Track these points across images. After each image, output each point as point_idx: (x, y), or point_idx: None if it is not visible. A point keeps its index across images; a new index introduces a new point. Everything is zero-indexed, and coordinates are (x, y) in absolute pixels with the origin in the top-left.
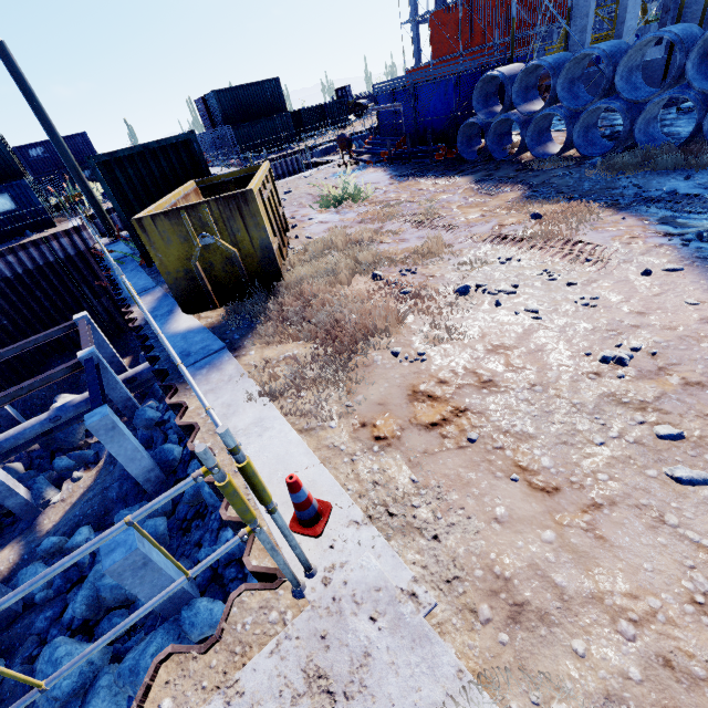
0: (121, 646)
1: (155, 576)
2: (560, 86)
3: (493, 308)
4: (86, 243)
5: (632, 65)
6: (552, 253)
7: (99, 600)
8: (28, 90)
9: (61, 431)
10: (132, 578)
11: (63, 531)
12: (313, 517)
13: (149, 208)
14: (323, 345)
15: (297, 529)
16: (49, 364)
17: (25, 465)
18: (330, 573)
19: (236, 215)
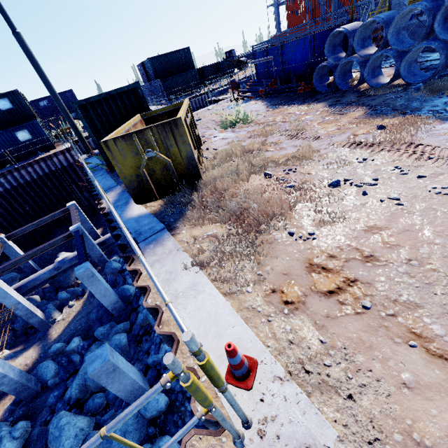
0: (100, 418)
1: (121, 377)
2: (390, 35)
3: (361, 196)
4: (74, 158)
5: (446, 15)
6: (399, 154)
7: (86, 386)
8: (35, 62)
9: (61, 276)
10: (106, 378)
11: (64, 339)
12: (245, 373)
13: (112, 134)
14: (234, 226)
15: (231, 382)
16: (53, 233)
17: (41, 296)
18: (263, 426)
19: (169, 135)
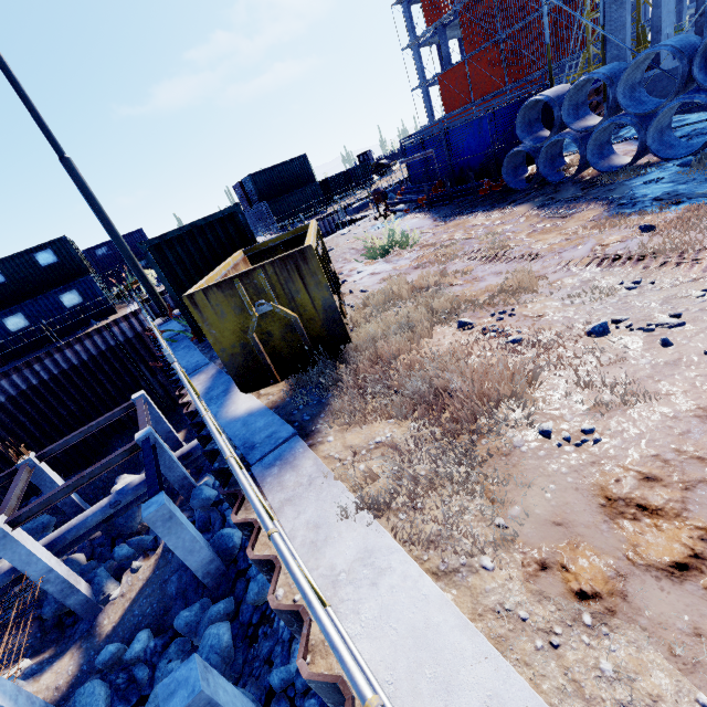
0: None
1: None
2: (621, 94)
3: (662, 349)
4: (143, 325)
5: None
6: (703, 267)
7: None
8: (90, 195)
9: (121, 516)
10: None
11: (122, 635)
12: None
13: (200, 282)
14: (424, 423)
15: None
16: (110, 444)
17: (88, 554)
18: None
19: (294, 276)
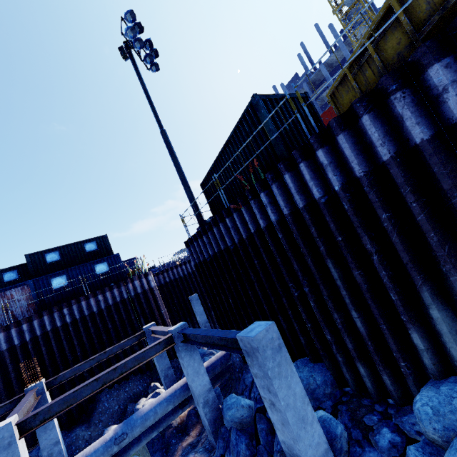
0: None
1: None
2: None
3: None
4: (149, 284)
5: None
6: None
7: None
8: (172, 148)
9: None
10: None
11: None
12: None
13: None
14: None
15: None
16: (98, 400)
17: None
18: None
19: None
